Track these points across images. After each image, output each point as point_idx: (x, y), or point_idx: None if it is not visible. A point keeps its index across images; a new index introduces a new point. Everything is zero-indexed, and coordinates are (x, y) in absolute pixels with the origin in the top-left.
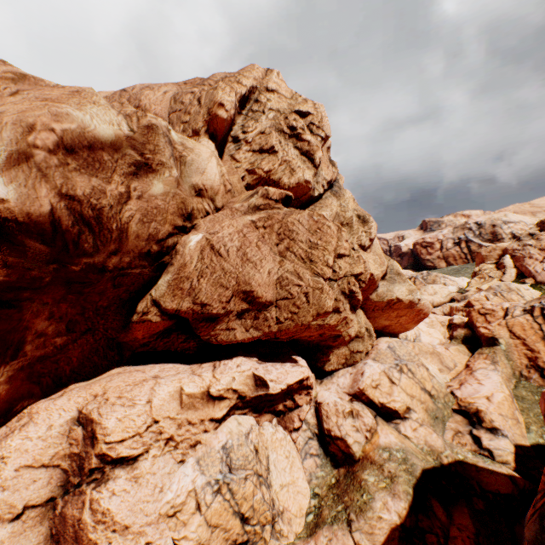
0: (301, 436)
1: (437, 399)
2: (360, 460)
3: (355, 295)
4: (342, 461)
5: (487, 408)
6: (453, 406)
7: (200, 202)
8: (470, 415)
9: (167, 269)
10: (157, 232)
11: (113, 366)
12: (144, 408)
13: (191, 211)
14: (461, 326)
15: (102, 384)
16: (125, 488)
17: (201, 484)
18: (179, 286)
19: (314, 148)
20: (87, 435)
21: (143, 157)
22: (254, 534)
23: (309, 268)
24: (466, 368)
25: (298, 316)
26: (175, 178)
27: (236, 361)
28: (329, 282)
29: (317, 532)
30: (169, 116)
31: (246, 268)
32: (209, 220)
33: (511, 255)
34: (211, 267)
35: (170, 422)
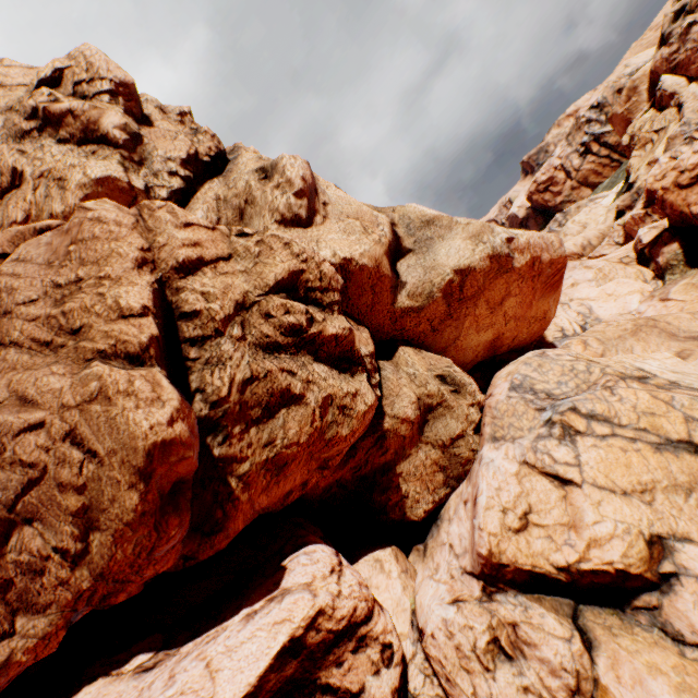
0: None
1: None
2: None
3: (310, 332)
4: None
5: None
6: None
7: None
8: None
9: None
10: None
11: None
12: None
13: None
14: (664, 240)
15: None
16: None
17: None
18: None
19: (89, 115)
20: None
21: None
22: None
23: (70, 356)
24: None
25: (100, 511)
26: None
27: None
28: (200, 348)
29: None
30: None
31: None
32: None
33: (670, 71)
34: None
35: None
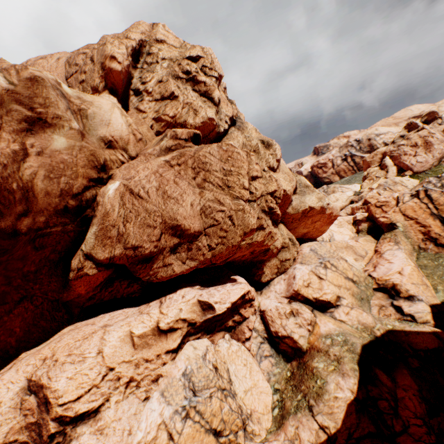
0: (253, 343)
1: (359, 284)
2: (308, 351)
3: (274, 210)
4: (293, 355)
5: (401, 281)
6: (373, 286)
7: (113, 153)
8: (388, 290)
9: (92, 222)
10: (70, 187)
11: (64, 325)
12: (95, 360)
13: (104, 162)
14: (363, 221)
15: (51, 346)
16: (90, 443)
17: (169, 415)
18: (106, 235)
19: (211, 88)
20: (40, 402)
21: (34, 111)
22: (229, 443)
23: (228, 194)
24: (375, 253)
25: (227, 239)
26: (77, 130)
27: (180, 293)
28: (249, 203)
29: (284, 423)
30: (67, 80)
31: (169, 205)
32: (125, 168)
33: (390, 156)
34: (134, 211)
35: (127, 366)
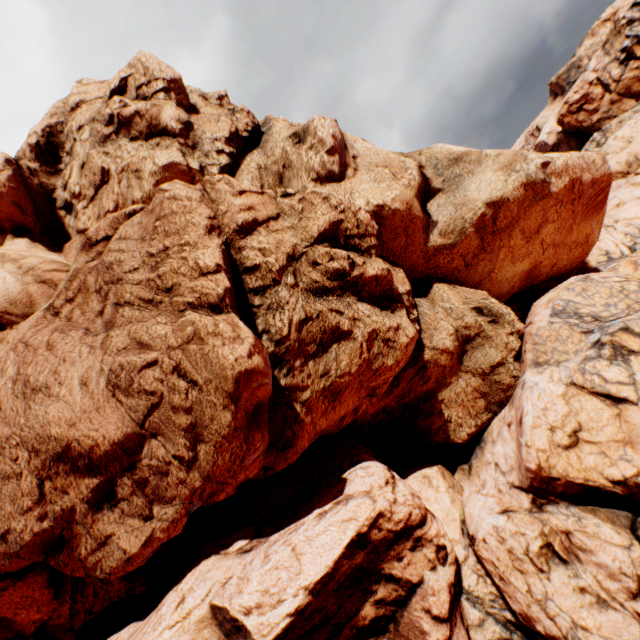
0: None
1: None
2: None
3: (353, 275)
4: None
5: None
6: None
7: None
8: None
9: None
10: None
11: None
12: None
13: None
14: None
15: None
16: None
17: None
18: None
19: (151, 113)
20: None
21: None
22: None
23: (168, 309)
24: None
25: (203, 427)
26: None
27: (186, 584)
28: (262, 296)
29: None
30: None
31: (32, 410)
32: None
33: None
34: None
35: None
